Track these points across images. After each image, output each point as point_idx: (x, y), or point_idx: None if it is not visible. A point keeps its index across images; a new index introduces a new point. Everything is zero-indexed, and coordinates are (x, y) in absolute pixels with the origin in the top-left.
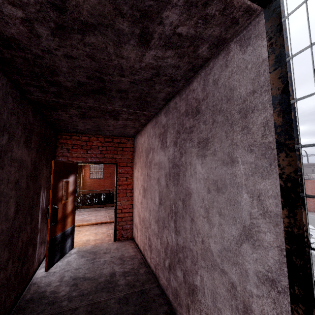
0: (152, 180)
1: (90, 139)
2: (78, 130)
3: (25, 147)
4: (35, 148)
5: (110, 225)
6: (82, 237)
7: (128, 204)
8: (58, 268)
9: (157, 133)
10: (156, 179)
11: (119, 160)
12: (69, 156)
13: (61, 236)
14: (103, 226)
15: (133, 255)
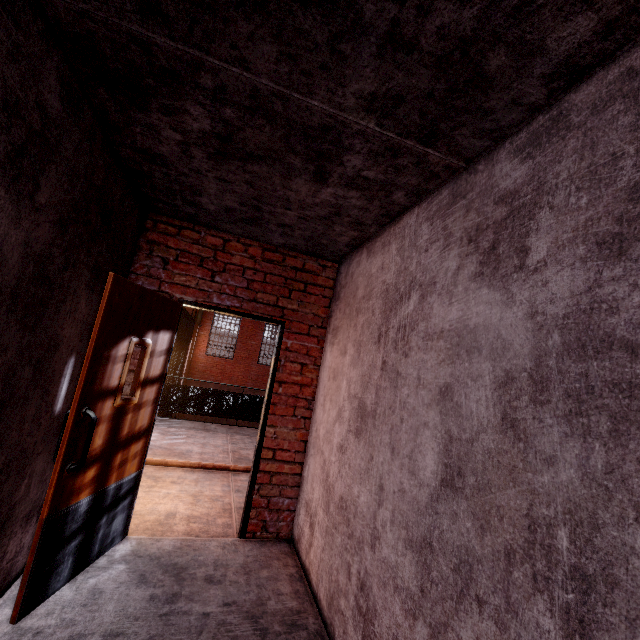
0: (406, 389)
1: (228, 246)
2: (200, 210)
3: (3, 184)
4: (55, 213)
5: (232, 478)
6: (159, 503)
7: (294, 439)
8: (54, 617)
9: (461, 229)
10: (431, 387)
11: (291, 315)
12: (164, 279)
13: (93, 505)
14: (217, 476)
15: (293, 610)
